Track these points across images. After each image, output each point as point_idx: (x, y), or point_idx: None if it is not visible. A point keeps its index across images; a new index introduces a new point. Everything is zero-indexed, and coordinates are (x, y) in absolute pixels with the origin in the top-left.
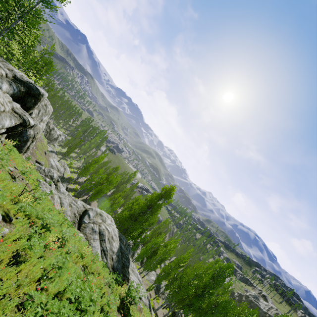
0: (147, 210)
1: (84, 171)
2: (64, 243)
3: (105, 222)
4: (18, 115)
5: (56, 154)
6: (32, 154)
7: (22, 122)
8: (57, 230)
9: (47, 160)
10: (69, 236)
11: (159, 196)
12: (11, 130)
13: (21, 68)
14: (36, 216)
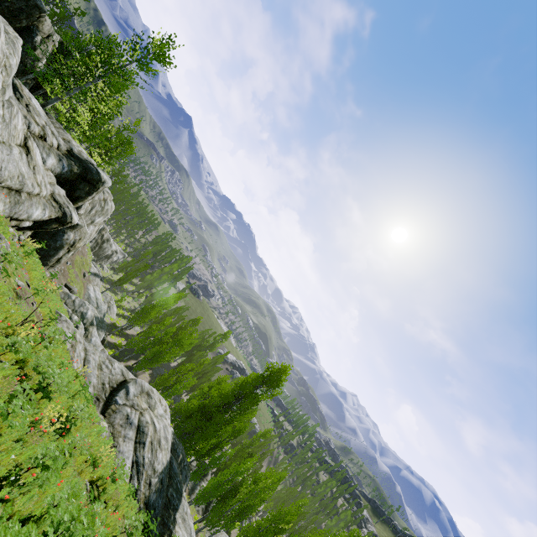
0: (234, 404)
1: (141, 316)
2: (69, 429)
3: (154, 409)
4: (57, 205)
5: (102, 280)
6: (63, 272)
7: (61, 216)
8: (63, 402)
9: (84, 287)
10: (81, 416)
11: (258, 380)
12: (40, 226)
13: (83, 143)
14: (34, 366)
